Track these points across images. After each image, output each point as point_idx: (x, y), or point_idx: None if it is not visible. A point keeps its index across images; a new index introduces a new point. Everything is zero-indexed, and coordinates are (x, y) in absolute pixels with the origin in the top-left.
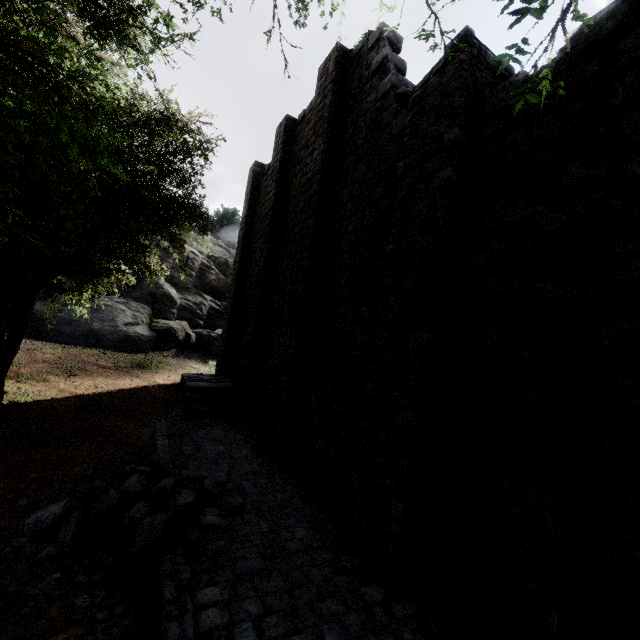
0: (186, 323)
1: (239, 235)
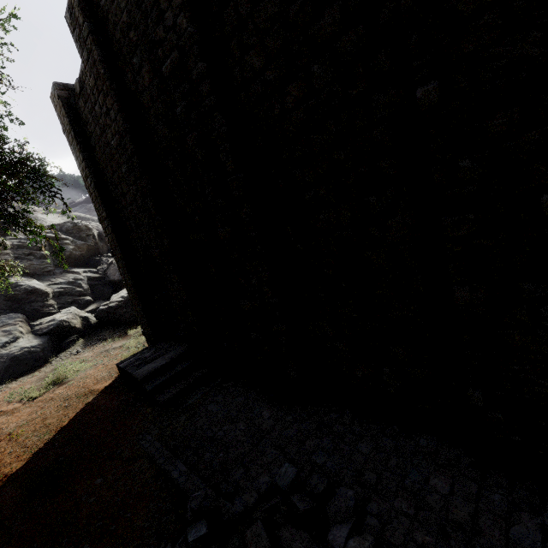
0: (74, 308)
1: (87, 186)
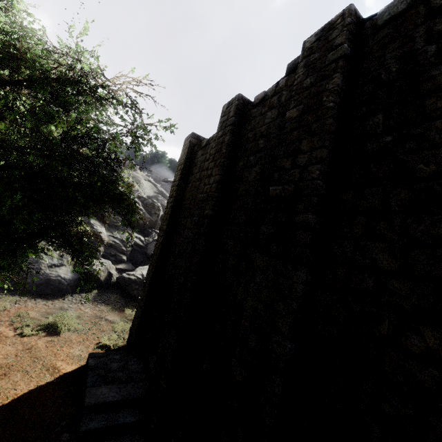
0: (110, 262)
1: (168, 201)
